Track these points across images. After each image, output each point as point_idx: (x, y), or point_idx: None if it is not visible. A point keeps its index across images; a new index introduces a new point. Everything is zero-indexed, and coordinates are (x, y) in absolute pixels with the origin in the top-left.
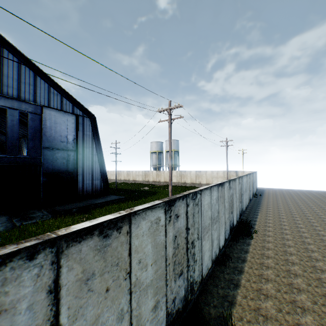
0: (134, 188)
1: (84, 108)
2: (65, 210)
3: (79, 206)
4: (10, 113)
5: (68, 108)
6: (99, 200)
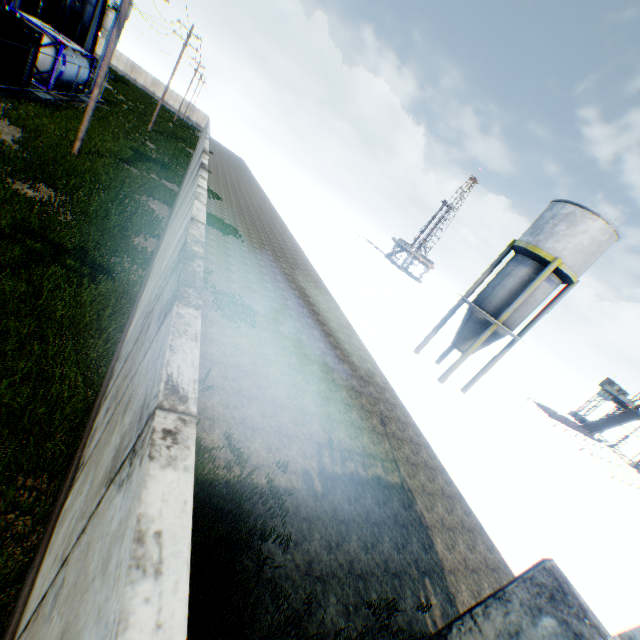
0: None
1: None
2: None
3: None
4: None
5: None
6: None
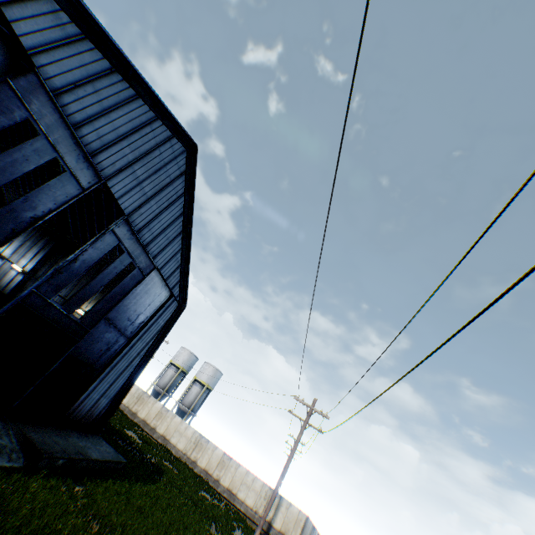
0: (117, 424)
1: (185, 290)
2: (53, 455)
3: (71, 455)
4: (122, 258)
5: (173, 281)
6: (92, 448)
